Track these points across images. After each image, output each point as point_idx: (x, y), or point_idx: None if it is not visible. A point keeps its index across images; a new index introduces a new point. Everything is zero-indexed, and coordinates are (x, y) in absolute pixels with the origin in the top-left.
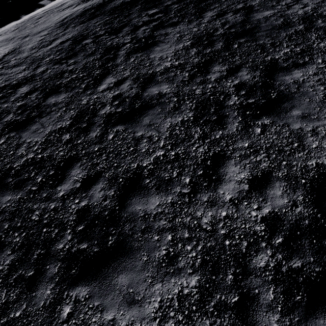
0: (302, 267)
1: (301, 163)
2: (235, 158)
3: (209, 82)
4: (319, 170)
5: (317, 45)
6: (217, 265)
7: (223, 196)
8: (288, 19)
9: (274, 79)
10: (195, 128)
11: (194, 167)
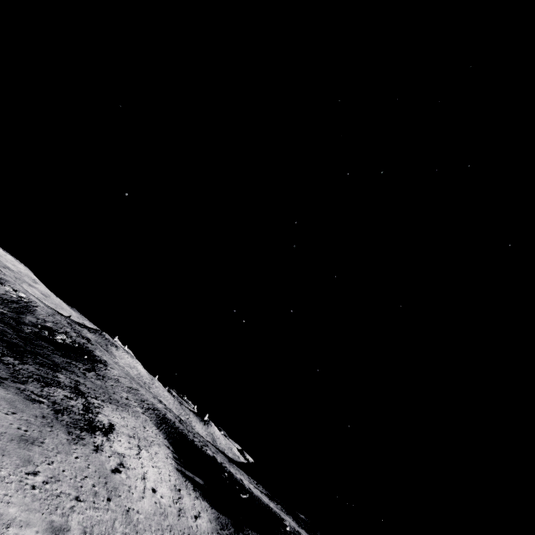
0: None
1: None
2: None
3: None
4: None
5: None
6: None
7: None
8: None
9: None
10: None
11: None
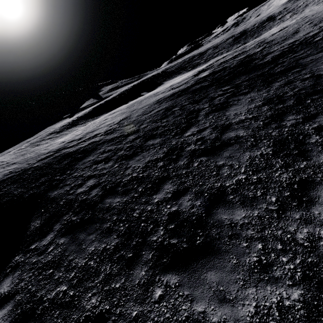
0: None
1: None
2: None
3: (285, 127)
4: None
5: None
6: None
7: (319, 216)
8: None
9: None
10: (275, 159)
11: (280, 189)
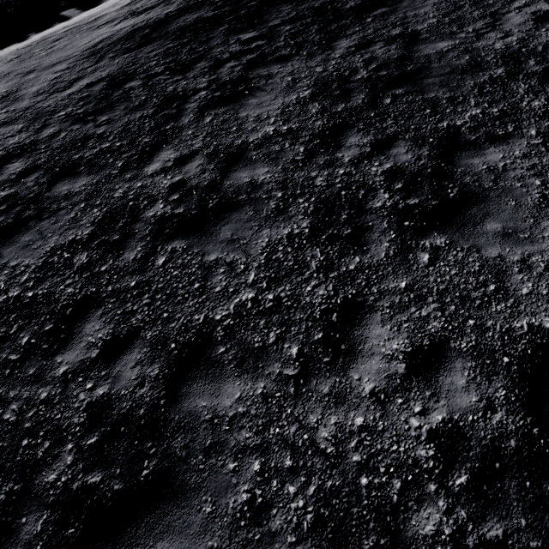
0: (505, 537)
1: (501, 323)
2: (382, 309)
3: (340, 165)
4: (534, 339)
5: (528, 103)
6: (343, 528)
7: (358, 386)
8: (477, 57)
9: (453, 163)
10: (312, 249)
11: (308, 326)
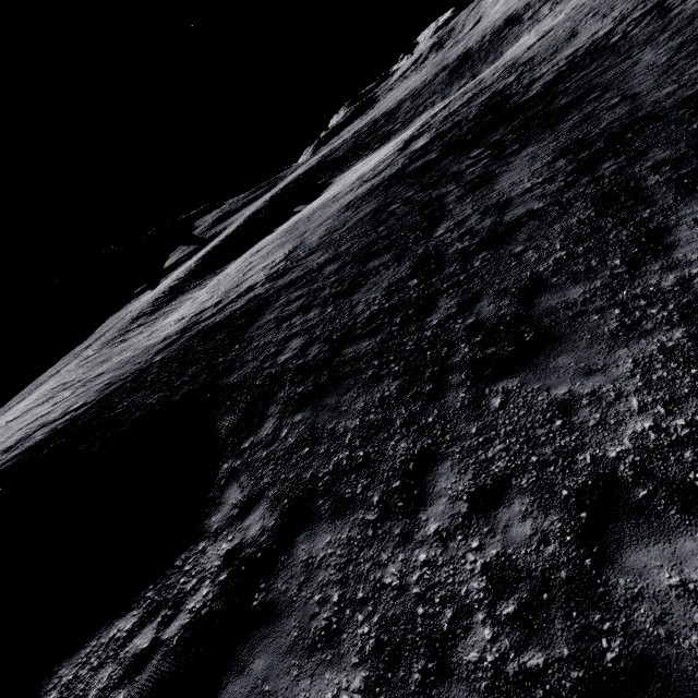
0: None
1: None
2: (686, 223)
3: (603, 178)
4: None
5: None
6: None
7: (685, 258)
8: None
9: None
10: (603, 220)
11: (622, 249)
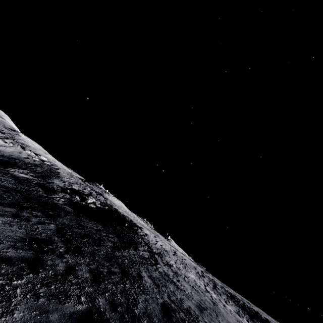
0: None
1: None
2: None
3: None
4: None
5: None
6: None
7: None
8: None
9: None
10: None
11: None
